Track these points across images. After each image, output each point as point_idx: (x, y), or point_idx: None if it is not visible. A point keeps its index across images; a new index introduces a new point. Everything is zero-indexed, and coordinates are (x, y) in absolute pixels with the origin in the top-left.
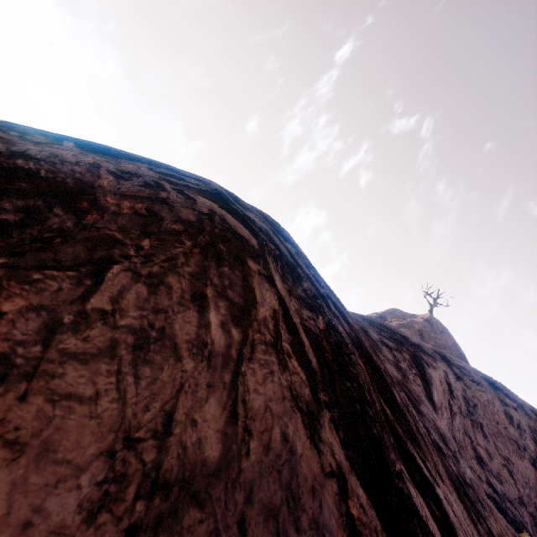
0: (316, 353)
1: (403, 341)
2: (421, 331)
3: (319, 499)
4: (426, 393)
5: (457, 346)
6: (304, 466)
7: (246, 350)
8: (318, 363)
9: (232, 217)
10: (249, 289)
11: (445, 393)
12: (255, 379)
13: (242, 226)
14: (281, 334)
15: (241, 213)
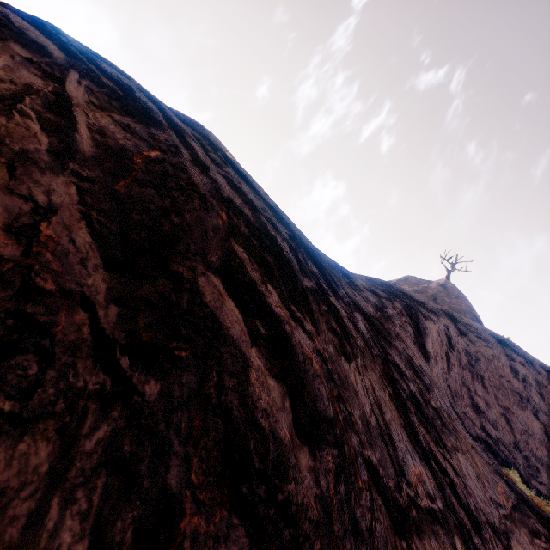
0: (104, 151)
1: (401, 295)
2: (435, 296)
3: None
4: (417, 340)
5: (473, 310)
6: None
7: None
8: (98, 155)
9: (29, 26)
10: None
11: (443, 345)
12: None
13: (48, 40)
14: (24, 100)
15: (64, 40)
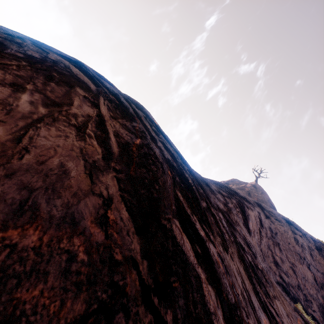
0: (121, 148)
1: (234, 194)
2: (249, 192)
3: (78, 199)
4: (244, 222)
5: (270, 201)
6: (73, 182)
7: (47, 119)
8: (120, 152)
9: (78, 70)
10: (69, 98)
11: (258, 225)
12: (48, 133)
13: (87, 77)
14: (88, 126)
15: (91, 74)
